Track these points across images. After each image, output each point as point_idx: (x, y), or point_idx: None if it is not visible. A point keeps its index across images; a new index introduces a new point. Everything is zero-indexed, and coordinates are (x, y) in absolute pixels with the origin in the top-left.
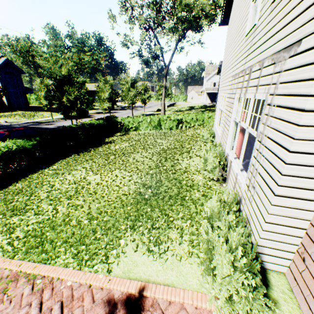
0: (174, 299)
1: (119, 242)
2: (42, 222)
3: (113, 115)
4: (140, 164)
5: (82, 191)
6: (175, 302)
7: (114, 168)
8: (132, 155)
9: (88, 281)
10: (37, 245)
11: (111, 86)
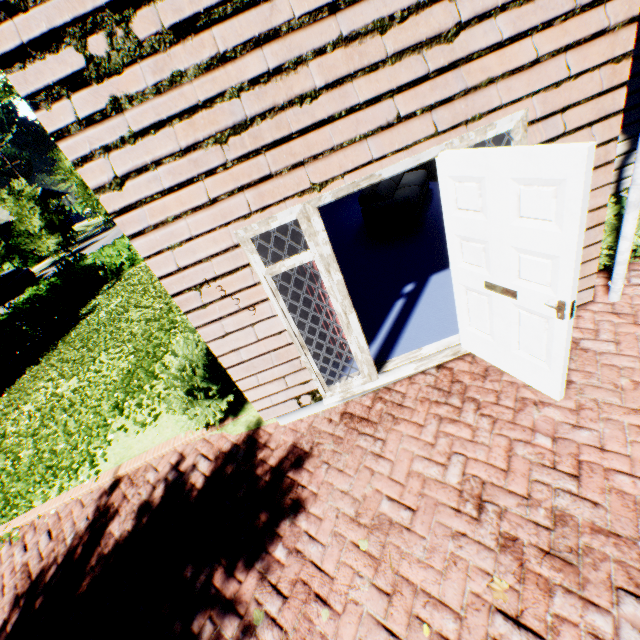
0: (165, 450)
1: (106, 439)
2: (2, 484)
3: (89, 251)
4: (136, 324)
5: (52, 414)
6: (169, 452)
7: (97, 353)
8: (126, 316)
9: (74, 496)
10: (2, 508)
11: (33, 199)
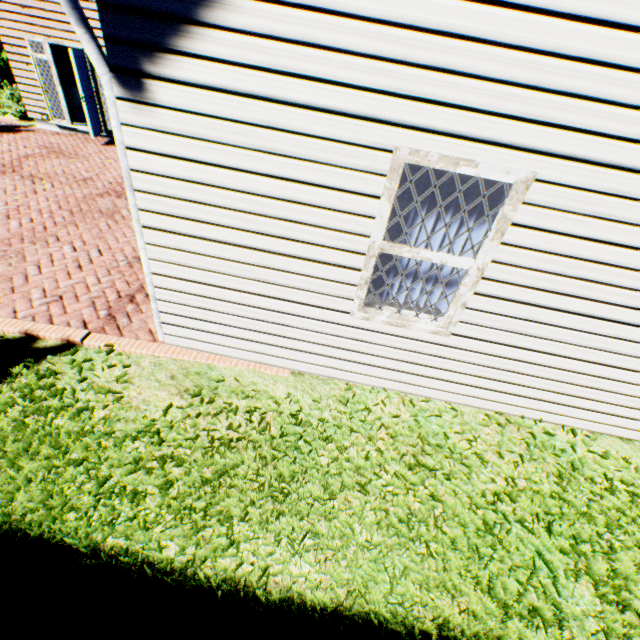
0: None
1: None
2: None
3: None
4: None
5: None
6: None
7: None
8: None
9: None
10: None
11: None
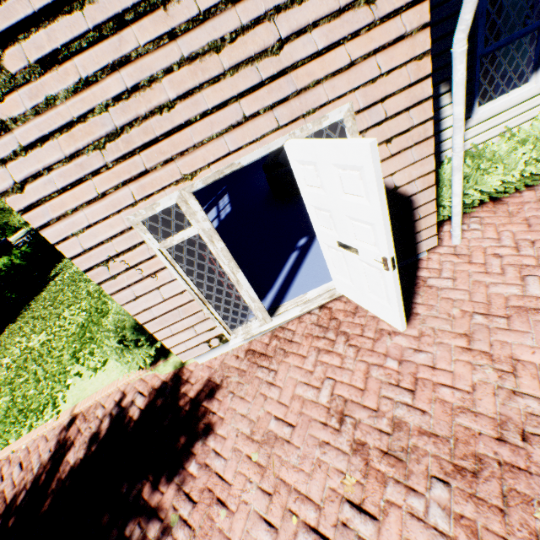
0: (111, 390)
1: (65, 384)
2: None
3: None
4: (92, 283)
5: (25, 365)
6: (114, 392)
7: (62, 310)
8: (85, 276)
9: (40, 433)
10: None
11: None
